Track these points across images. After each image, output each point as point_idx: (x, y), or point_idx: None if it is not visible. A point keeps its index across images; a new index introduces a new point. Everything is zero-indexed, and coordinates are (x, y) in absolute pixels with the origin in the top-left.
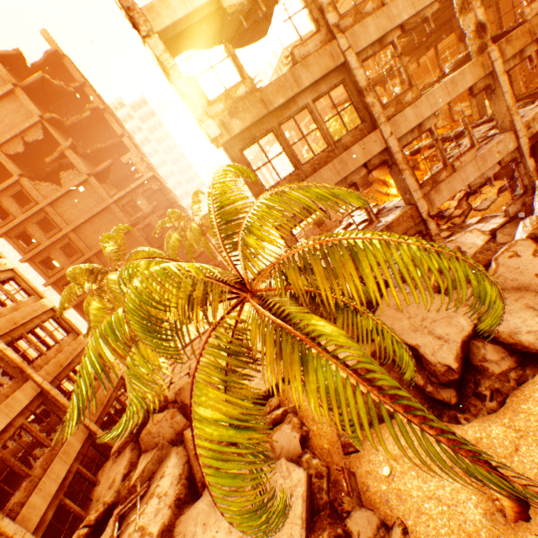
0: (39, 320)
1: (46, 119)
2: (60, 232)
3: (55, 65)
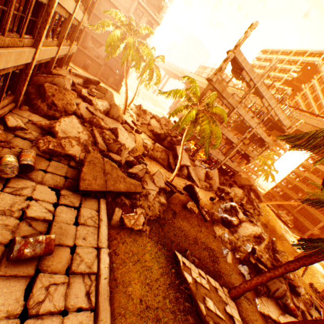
0: None
1: None
2: None
3: None
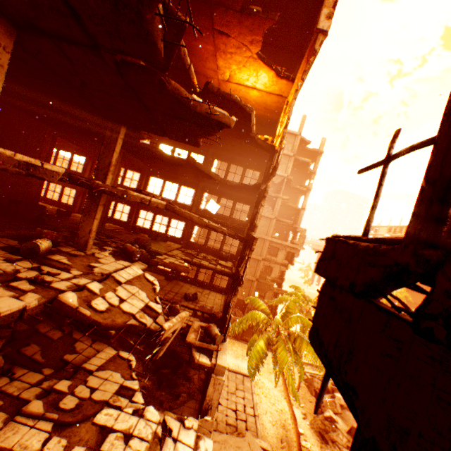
0: None
1: (288, 178)
2: None
3: (312, 154)
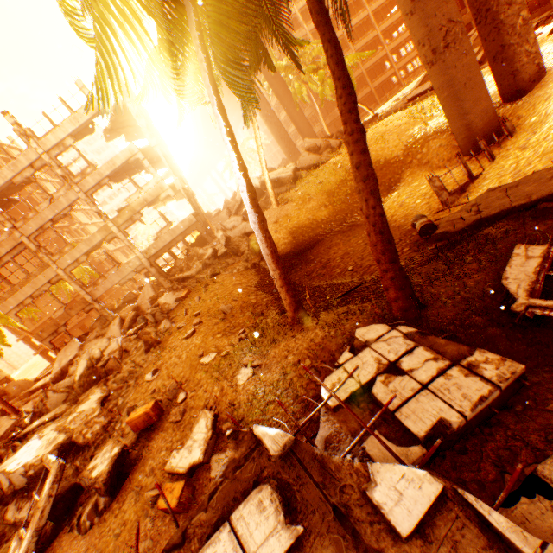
0: None
1: None
2: None
3: None
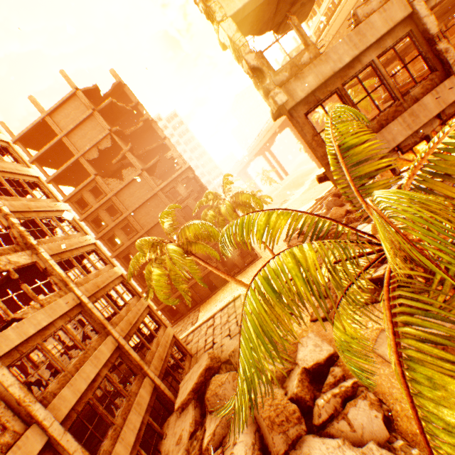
0: (113, 284)
1: (113, 132)
2: (122, 215)
3: (119, 92)
